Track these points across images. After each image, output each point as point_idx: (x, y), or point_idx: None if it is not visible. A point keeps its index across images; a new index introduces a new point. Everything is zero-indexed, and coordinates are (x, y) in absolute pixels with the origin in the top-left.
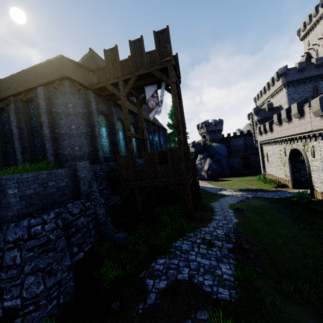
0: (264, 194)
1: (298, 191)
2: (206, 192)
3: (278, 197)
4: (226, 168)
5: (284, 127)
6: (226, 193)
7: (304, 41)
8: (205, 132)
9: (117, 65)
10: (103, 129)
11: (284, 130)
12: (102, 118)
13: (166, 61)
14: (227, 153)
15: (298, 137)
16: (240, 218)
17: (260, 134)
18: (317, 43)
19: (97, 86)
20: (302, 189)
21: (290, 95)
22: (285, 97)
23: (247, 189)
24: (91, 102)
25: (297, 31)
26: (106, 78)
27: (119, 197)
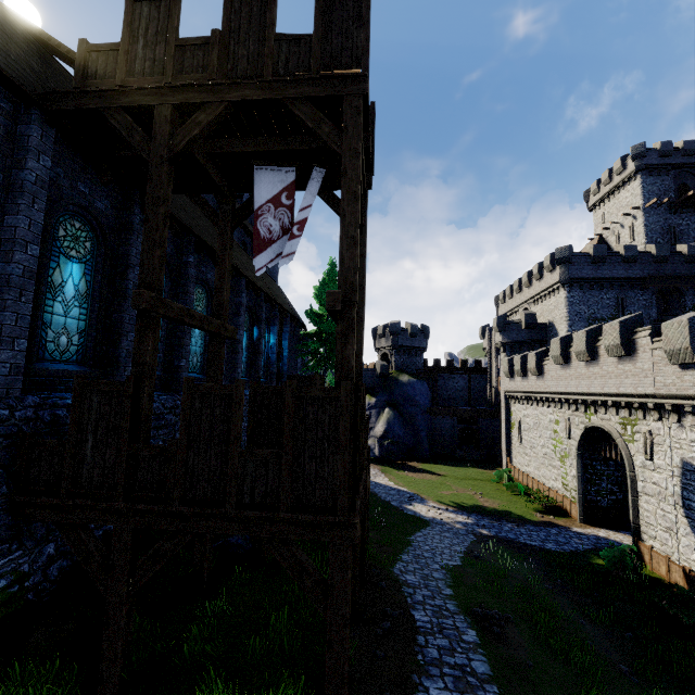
0: (519, 532)
1: (595, 532)
2: (376, 501)
3: (557, 547)
4: (425, 438)
5: (576, 372)
6: (425, 511)
7: (595, 212)
8: (388, 347)
9: (166, 51)
10: (70, 268)
11: (575, 378)
12: (81, 231)
13: (344, 79)
14: (430, 403)
15: (611, 401)
16: (514, 689)
17: (510, 375)
18: (619, 221)
19: (69, 103)
20: (602, 526)
21: (573, 305)
22: (564, 307)
23: (476, 507)
24: (27, 151)
25: (584, 193)
26: (113, 84)
27: (51, 548)
